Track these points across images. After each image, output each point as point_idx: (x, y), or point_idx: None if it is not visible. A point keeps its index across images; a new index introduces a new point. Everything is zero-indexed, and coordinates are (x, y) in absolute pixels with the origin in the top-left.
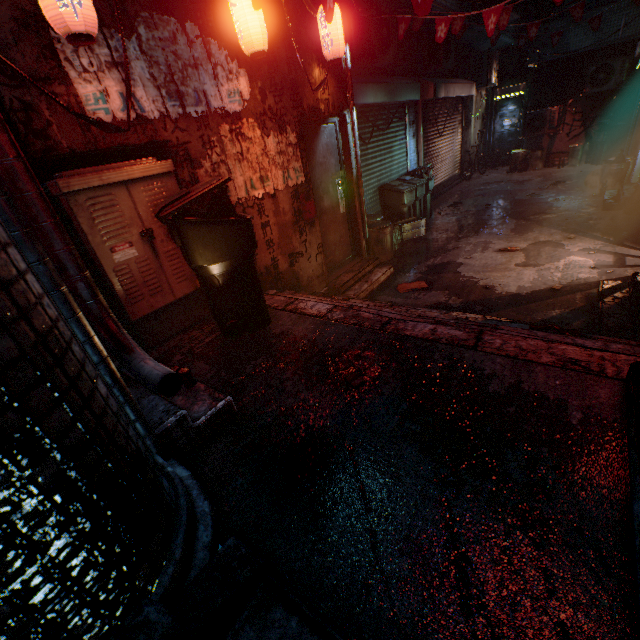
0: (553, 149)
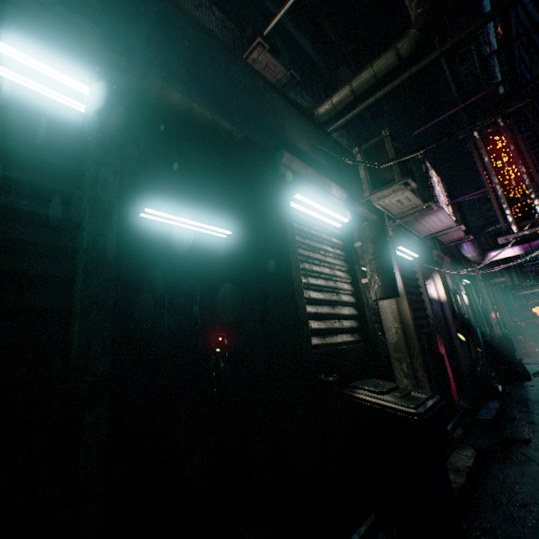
0: (526, 351)
